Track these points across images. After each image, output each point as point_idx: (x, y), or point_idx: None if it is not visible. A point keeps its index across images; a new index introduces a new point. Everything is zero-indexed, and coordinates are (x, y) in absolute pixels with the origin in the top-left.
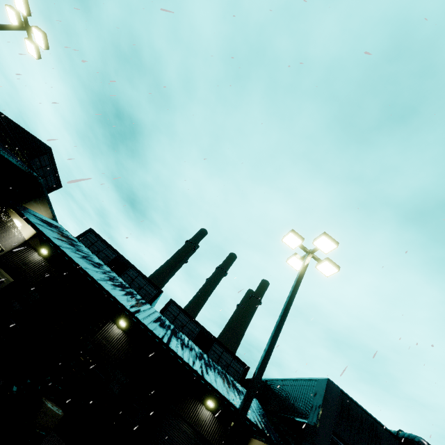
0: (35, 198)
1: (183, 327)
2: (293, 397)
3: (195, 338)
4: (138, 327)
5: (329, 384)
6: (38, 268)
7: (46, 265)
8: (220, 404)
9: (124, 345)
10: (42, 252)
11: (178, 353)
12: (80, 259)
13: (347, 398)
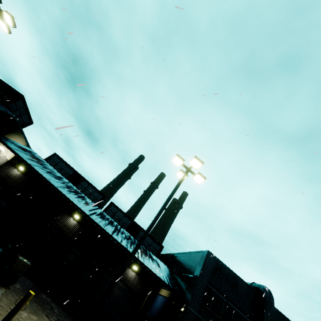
0: (13, 131)
1: (119, 220)
2: (187, 263)
3: (128, 227)
4: (87, 219)
5: (208, 254)
6: (17, 180)
7: (23, 178)
8: (141, 268)
9: (78, 230)
10: (20, 169)
11: (111, 234)
12: (45, 173)
13: (219, 262)
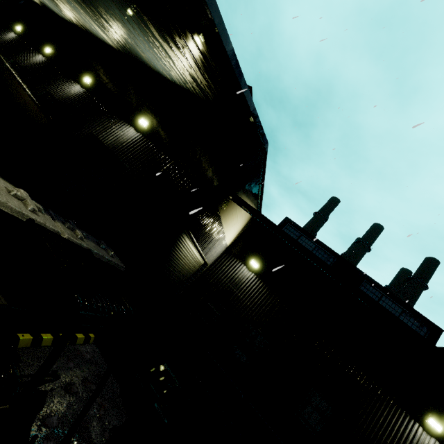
0: (250, 180)
1: None
2: None
3: None
4: None
5: None
6: (253, 292)
7: (263, 287)
8: None
9: None
10: (251, 265)
11: None
12: None
13: None
